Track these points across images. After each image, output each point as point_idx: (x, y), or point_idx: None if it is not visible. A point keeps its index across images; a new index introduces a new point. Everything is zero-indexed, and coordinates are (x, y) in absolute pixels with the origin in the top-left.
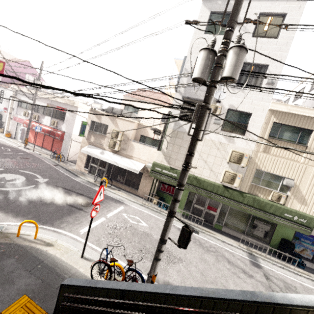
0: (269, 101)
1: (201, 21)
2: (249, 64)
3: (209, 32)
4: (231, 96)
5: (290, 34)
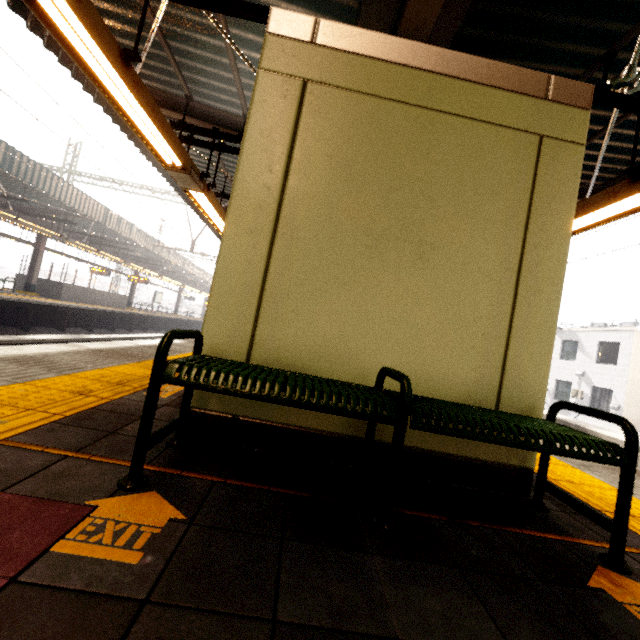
0: (618, 427)
1: (555, 349)
2: (598, 388)
3: (564, 357)
4: (586, 419)
5: (625, 361)
